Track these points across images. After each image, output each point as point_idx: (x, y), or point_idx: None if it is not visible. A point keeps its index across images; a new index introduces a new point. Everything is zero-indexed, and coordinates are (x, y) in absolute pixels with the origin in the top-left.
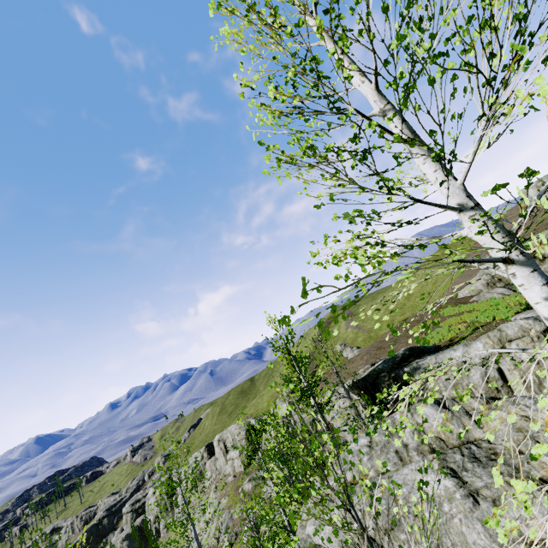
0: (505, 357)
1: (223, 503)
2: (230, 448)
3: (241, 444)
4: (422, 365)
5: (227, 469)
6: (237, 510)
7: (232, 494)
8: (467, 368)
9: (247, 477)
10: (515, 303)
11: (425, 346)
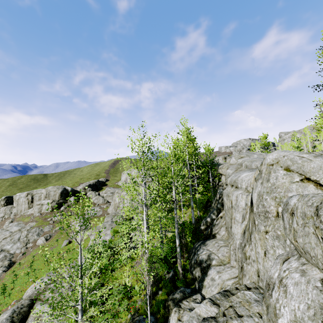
0: None
1: (32, 224)
2: (37, 200)
3: (54, 198)
4: (220, 163)
5: (29, 211)
6: (47, 228)
7: (41, 221)
8: None
9: (55, 215)
10: None
11: None
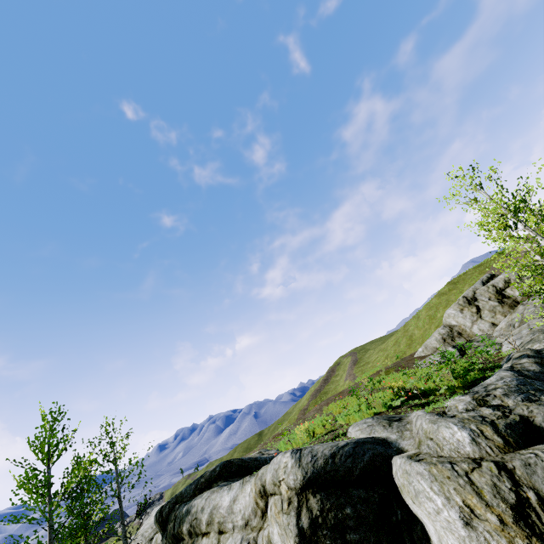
0: (268, 526)
1: None
2: None
3: None
4: (193, 507)
5: None
6: None
7: None
8: (229, 533)
9: None
10: (395, 391)
11: (258, 457)
